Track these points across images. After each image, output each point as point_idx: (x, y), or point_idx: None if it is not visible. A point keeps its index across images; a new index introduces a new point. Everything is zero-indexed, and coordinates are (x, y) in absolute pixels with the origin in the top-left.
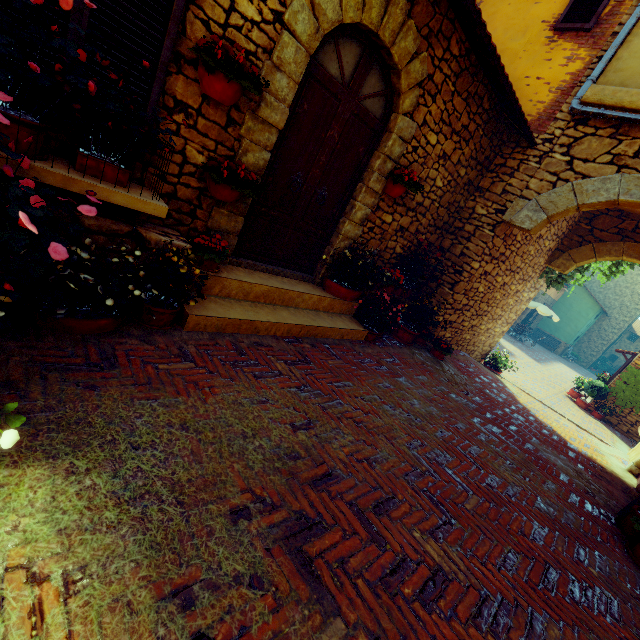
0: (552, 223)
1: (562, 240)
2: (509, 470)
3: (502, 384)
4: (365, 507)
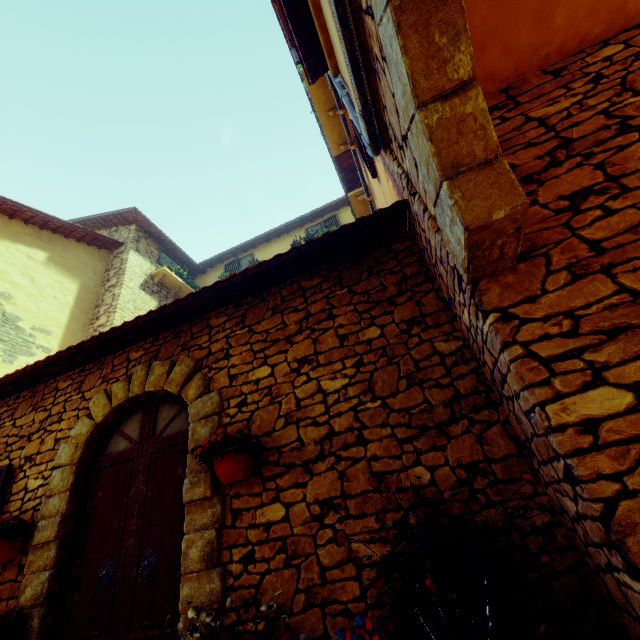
0: None
1: None
2: None
3: None
4: None
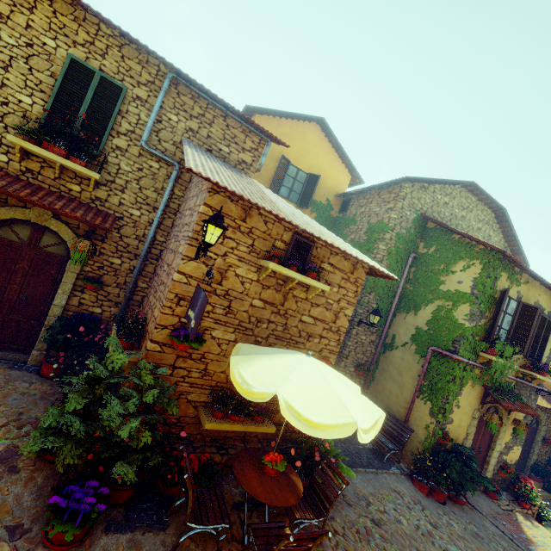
0: None
1: None
2: None
3: None
4: None
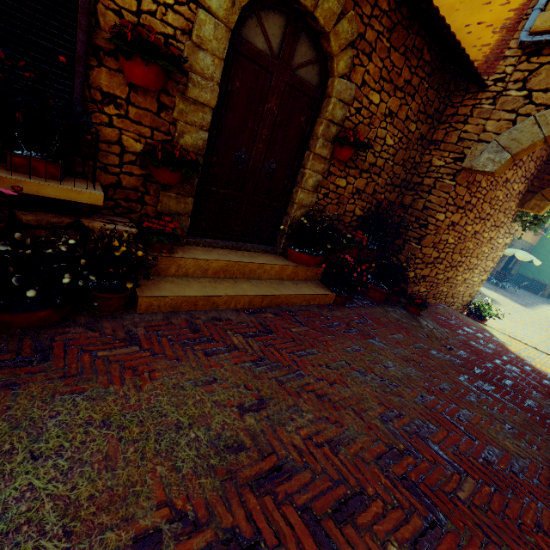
0: (518, 165)
1: (532, 181)
2: (510, 437)
3: (489, 333)
4: (322, 512)
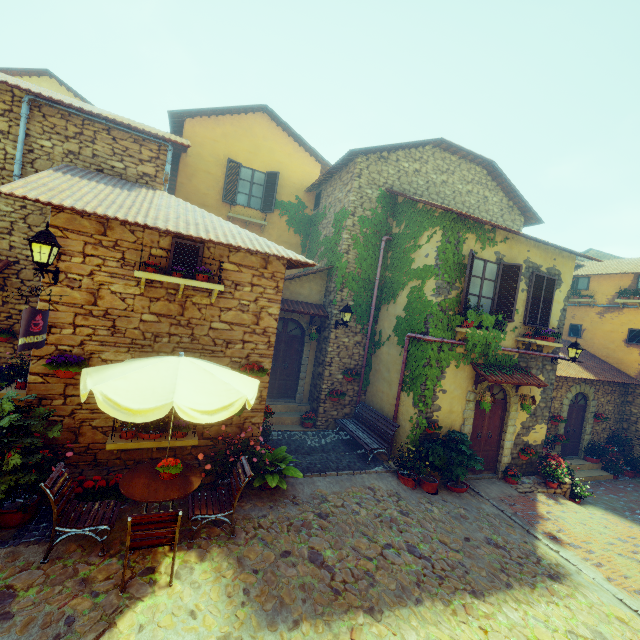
0: None
1: None
2: None
3: None
4: None
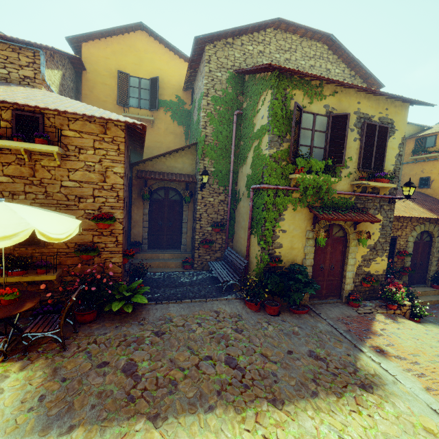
0: None
1: None
2: None
3: None
4: None
